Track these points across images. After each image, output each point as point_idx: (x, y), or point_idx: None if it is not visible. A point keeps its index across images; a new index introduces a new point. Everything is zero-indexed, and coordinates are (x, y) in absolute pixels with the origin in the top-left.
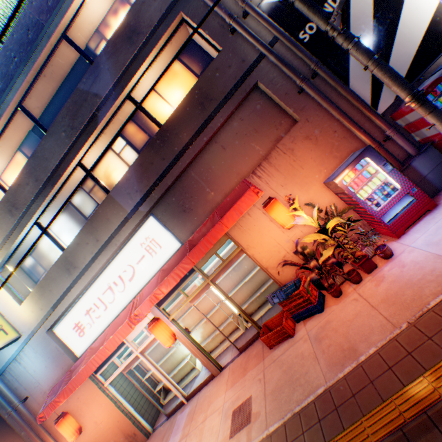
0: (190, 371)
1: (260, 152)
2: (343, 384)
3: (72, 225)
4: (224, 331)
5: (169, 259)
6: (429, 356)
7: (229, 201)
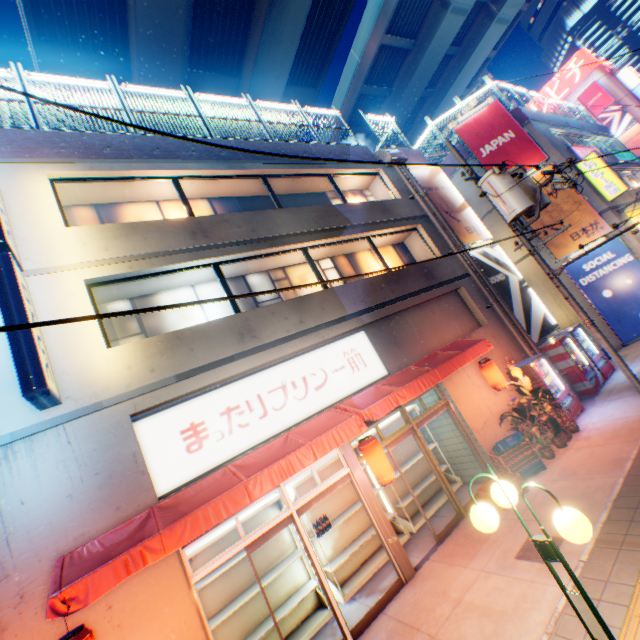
0: (297, 627)
1: (458, 330)
2: (636, 467)
3: None
4: (368, 544)
5: (372, 382)
6: None
7: (451, 348)
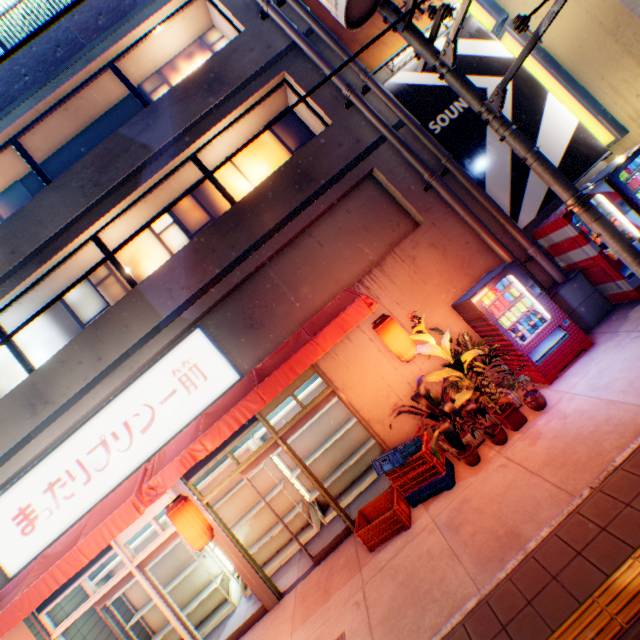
0: (216, 607)
1: (369, 256)
2: (509, 587)
3: (53, 334)
4: (283, 532)
5: (217, 398)
6: (634, 528)
7: (325, 315)
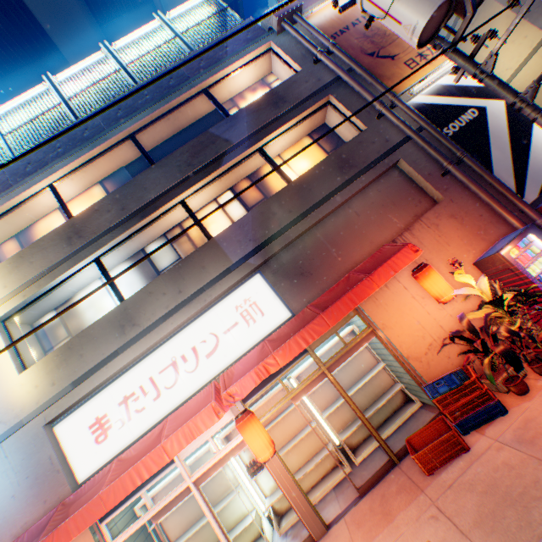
0: None
1: (397, 224)
2: None
3: (134, 277)
4: (312, 473)
5: (271, 332)
6: None
7: (369, 263)
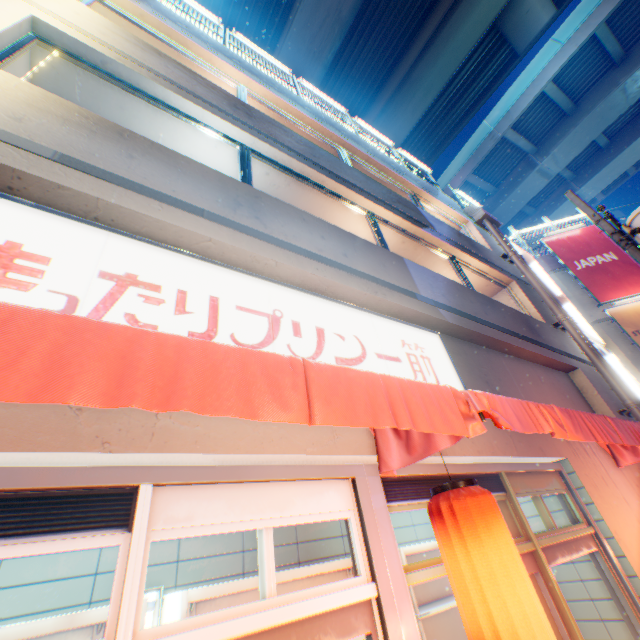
0: None
1: None
2: None
3: None
4: None
5: None
6: None
7: None
